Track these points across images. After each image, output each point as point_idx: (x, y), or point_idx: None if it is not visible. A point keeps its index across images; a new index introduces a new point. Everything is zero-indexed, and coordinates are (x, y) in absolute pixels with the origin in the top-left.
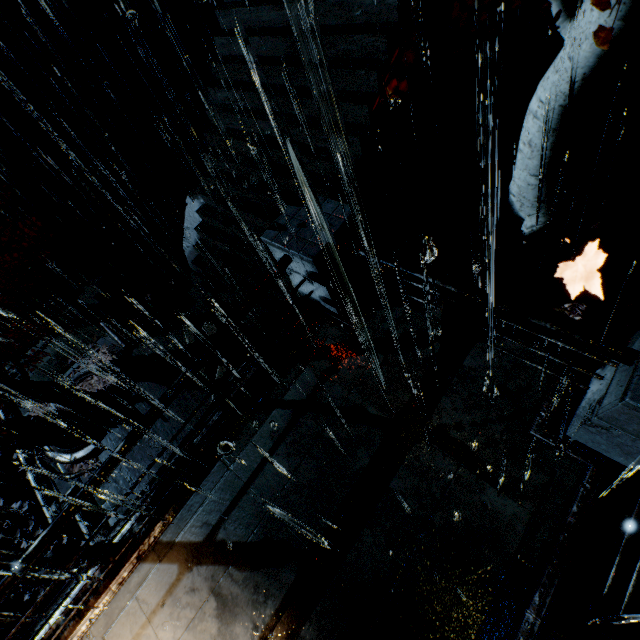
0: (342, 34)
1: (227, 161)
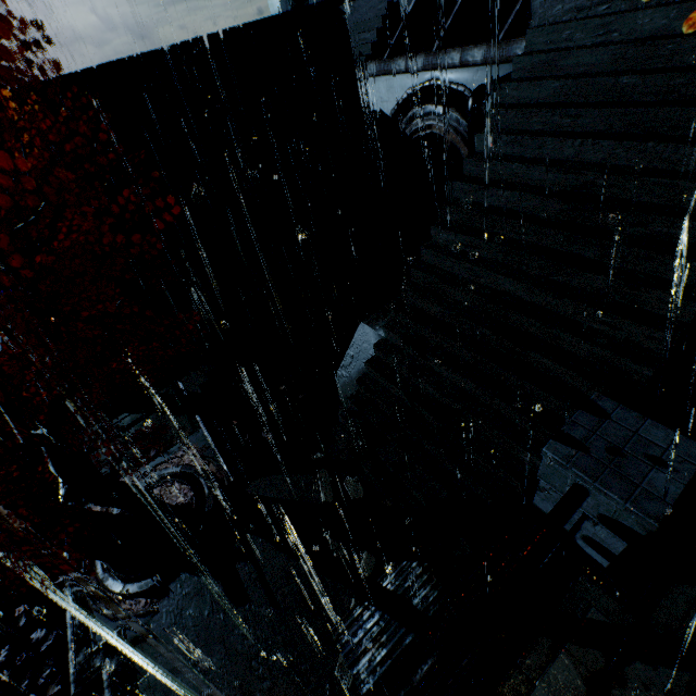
0: (667, 216)
1: (437, 305)
